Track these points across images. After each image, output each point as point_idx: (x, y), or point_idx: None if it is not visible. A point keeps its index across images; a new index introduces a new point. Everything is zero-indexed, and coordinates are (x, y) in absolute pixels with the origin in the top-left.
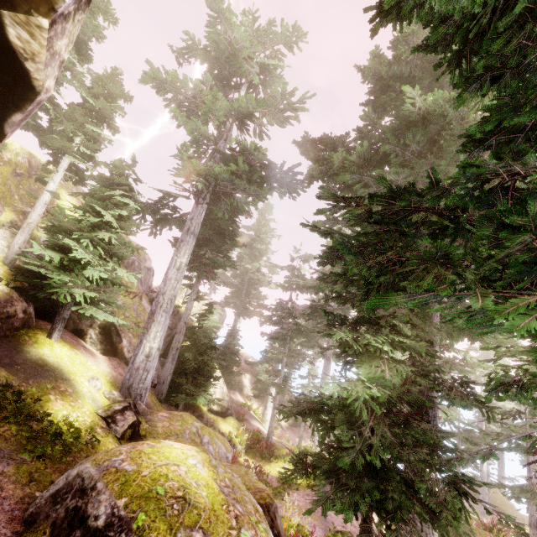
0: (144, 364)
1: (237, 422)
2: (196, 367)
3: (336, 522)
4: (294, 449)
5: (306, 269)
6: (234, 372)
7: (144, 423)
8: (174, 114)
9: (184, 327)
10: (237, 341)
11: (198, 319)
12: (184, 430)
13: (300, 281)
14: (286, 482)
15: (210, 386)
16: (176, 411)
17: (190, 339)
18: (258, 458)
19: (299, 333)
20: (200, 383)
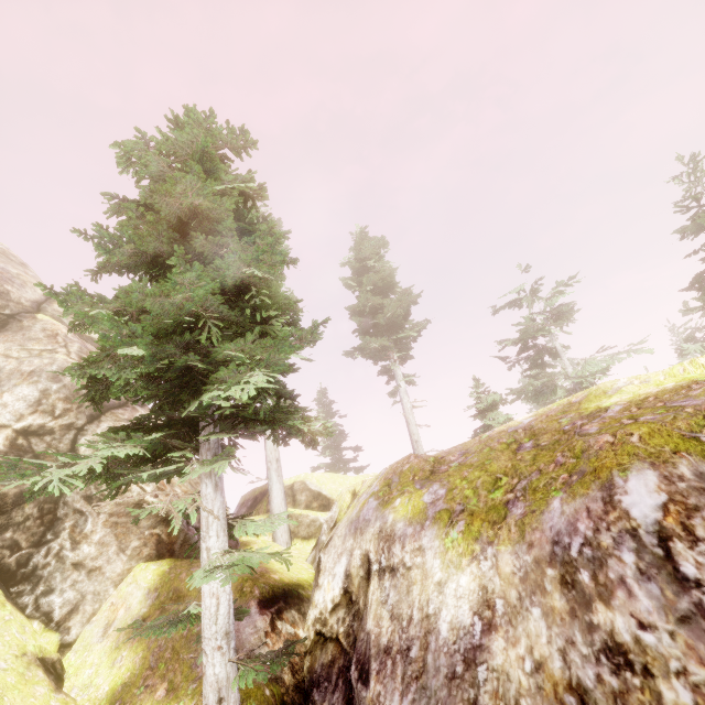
0: None
1: None
2: None
3: None
4: None
5: None
6: None
7: None
8: (533, 400)
9: None
10: None
11: None
12: None
13: None
14: None
15: None
16: None
17: None
18: None
19: None
20: None
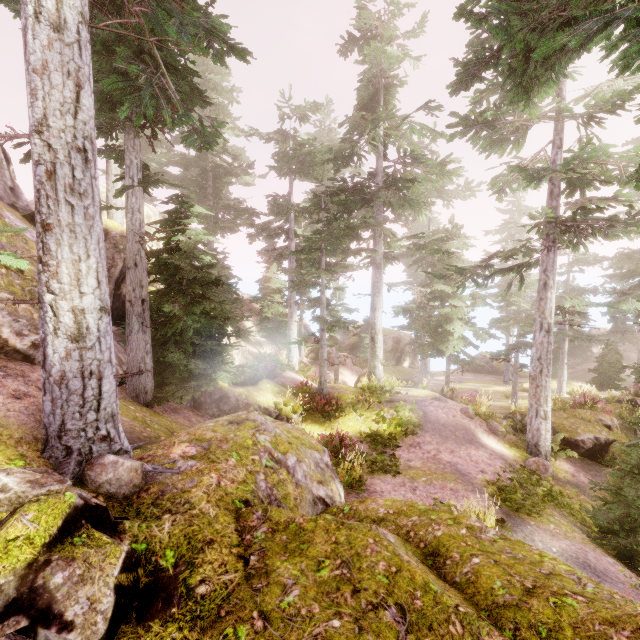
0: (77, 362)
1: (274, 384)
2: (196, 327)
3: (471, 469)
4: (360, 392)
5: (305, 137)
6: (236, 316)
7: (157, 521)
8: None
9: (140, 253)
10: (227, 272)
11: (164, 231)
12: (255, 473)
13: (307, 154)
14: (376, 440)
15: (226, 350)
16: (180, 406)
17: (160, 277)
18: (320, 419)
19: (341, 234)
20: (209, 351)
